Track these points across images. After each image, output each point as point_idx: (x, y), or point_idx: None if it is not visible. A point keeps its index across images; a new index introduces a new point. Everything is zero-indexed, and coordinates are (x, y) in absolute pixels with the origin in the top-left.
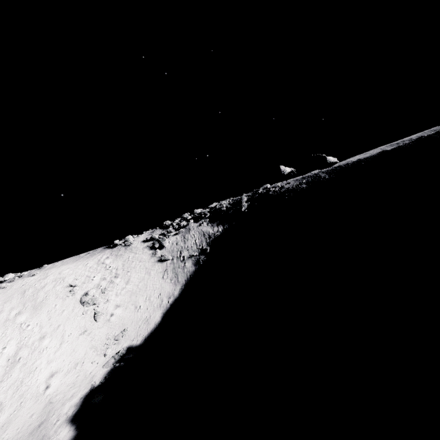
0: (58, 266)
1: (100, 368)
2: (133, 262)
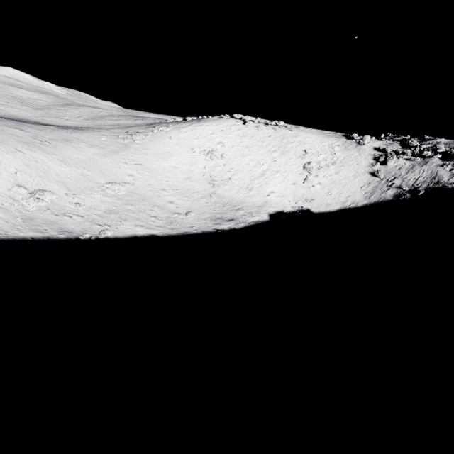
0: (307, 132)
1: (290, 206)
2: (352, 161)
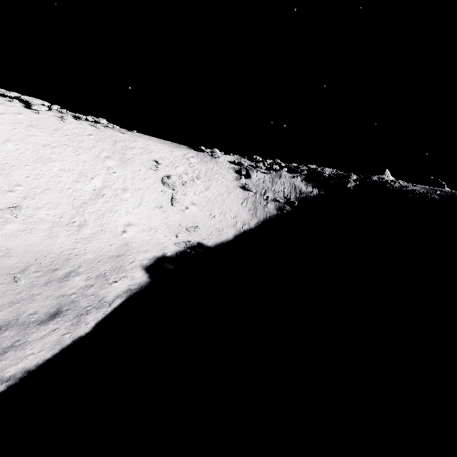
0: (146, 138)
1: (172, 244)
2: (216, 174)
